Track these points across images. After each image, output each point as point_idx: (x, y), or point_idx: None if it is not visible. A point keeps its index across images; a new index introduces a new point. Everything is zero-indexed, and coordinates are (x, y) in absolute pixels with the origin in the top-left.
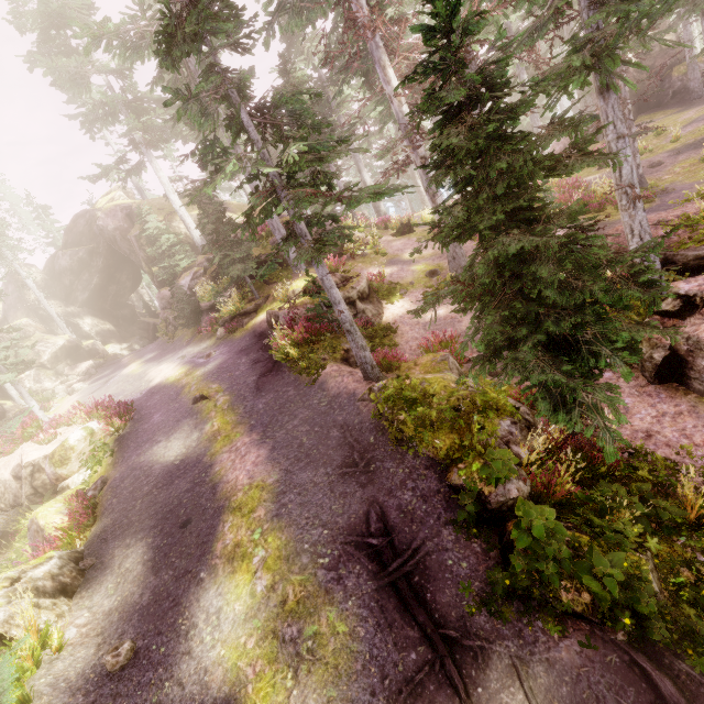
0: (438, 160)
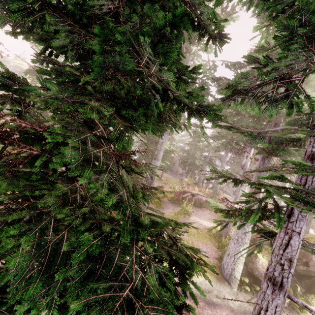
0: None
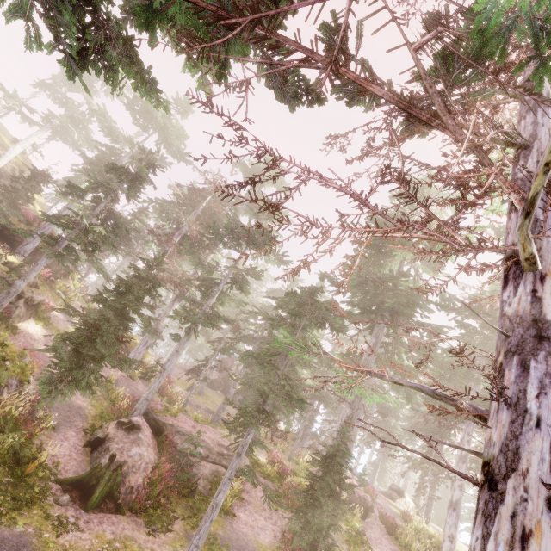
0: (123, 279)
